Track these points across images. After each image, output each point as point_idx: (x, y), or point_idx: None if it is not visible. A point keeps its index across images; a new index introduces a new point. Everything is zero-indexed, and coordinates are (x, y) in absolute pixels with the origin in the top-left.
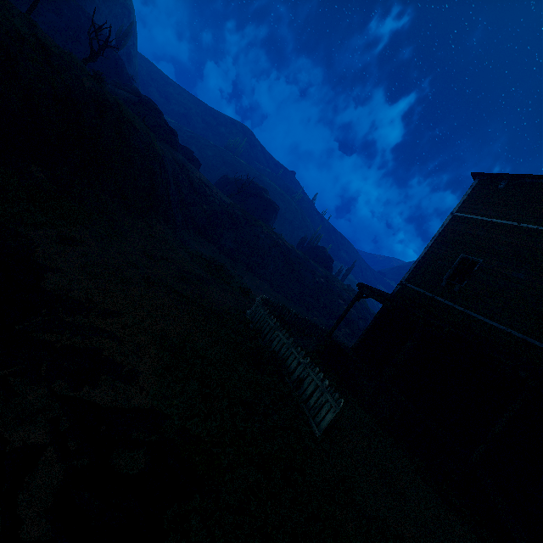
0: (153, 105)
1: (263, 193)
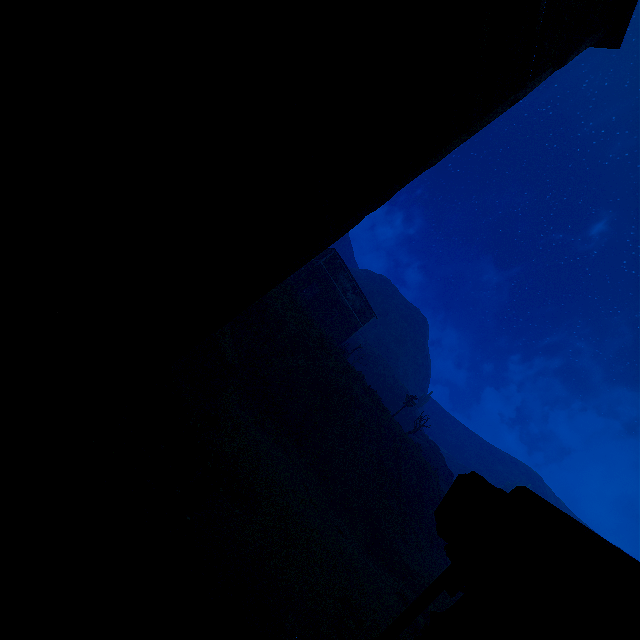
0: (438, 451)
1: None
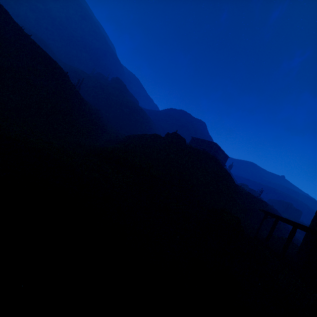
0: (254, 190)
1: (293, 207)
